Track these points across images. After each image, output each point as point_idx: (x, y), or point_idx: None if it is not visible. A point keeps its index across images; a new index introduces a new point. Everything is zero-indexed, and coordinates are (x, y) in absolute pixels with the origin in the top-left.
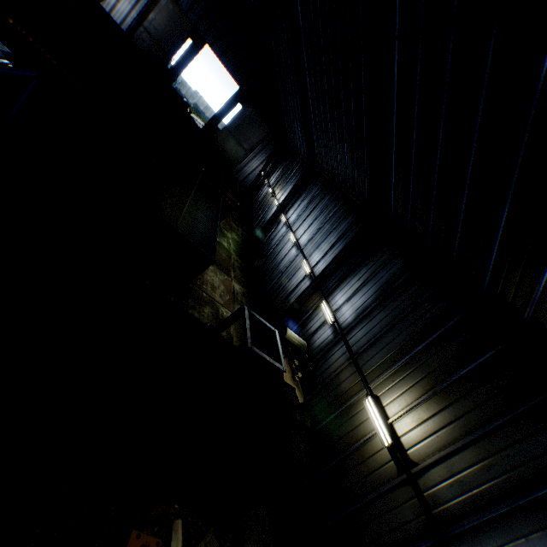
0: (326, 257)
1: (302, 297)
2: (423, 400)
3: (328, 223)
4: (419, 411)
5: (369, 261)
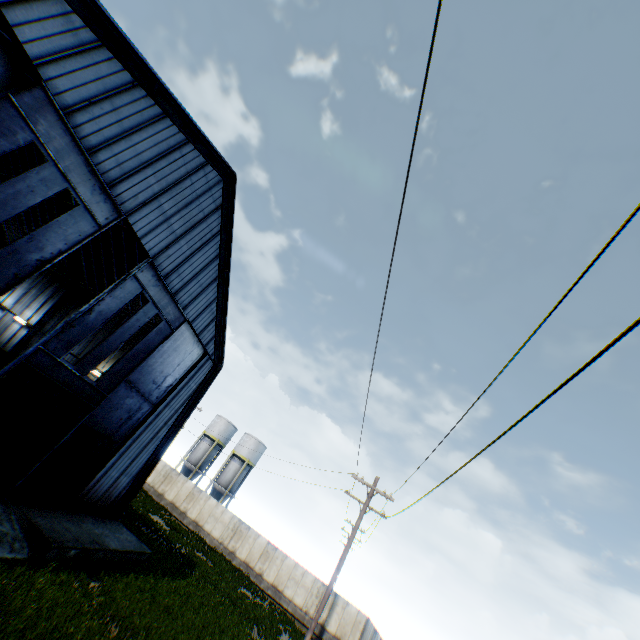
0: (41, 312)
1: (25, 340)
2: (114, 356)
3: (36, 289)
4: (113, 360)
5: (77, 308)
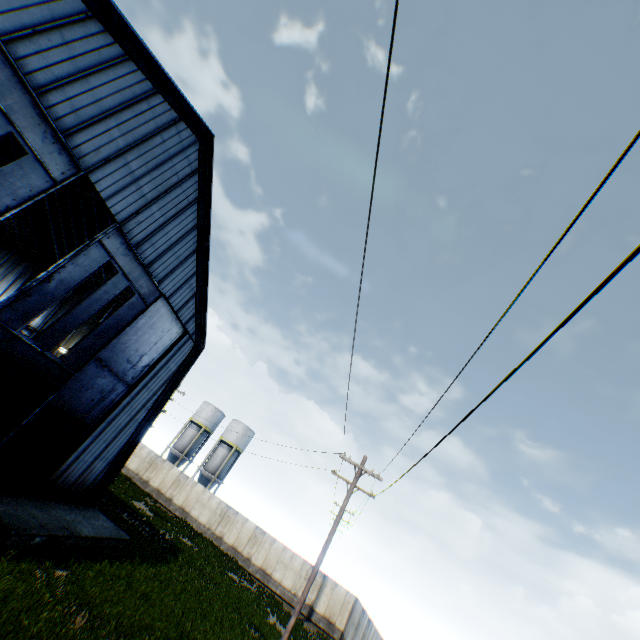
0: (10, 292)
1: None
2: None
3: (4, 267)
4: None
5: None
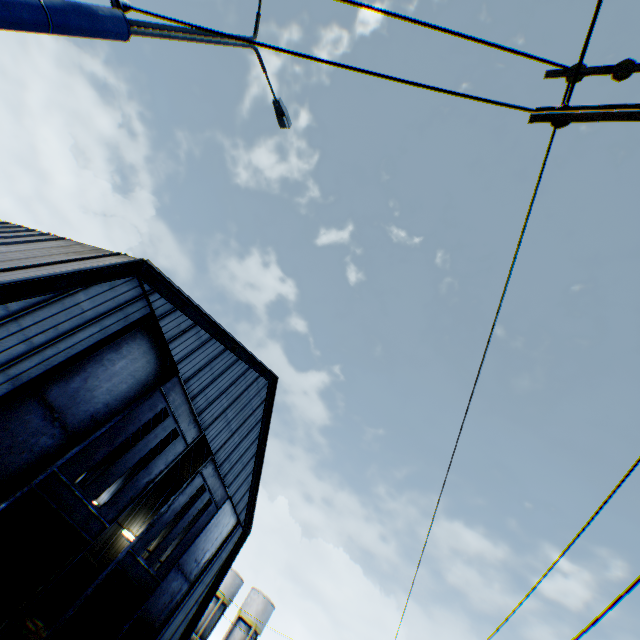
0: None
1: None
2: (149, 517)
3: None
4: (147, 522)
5: None
